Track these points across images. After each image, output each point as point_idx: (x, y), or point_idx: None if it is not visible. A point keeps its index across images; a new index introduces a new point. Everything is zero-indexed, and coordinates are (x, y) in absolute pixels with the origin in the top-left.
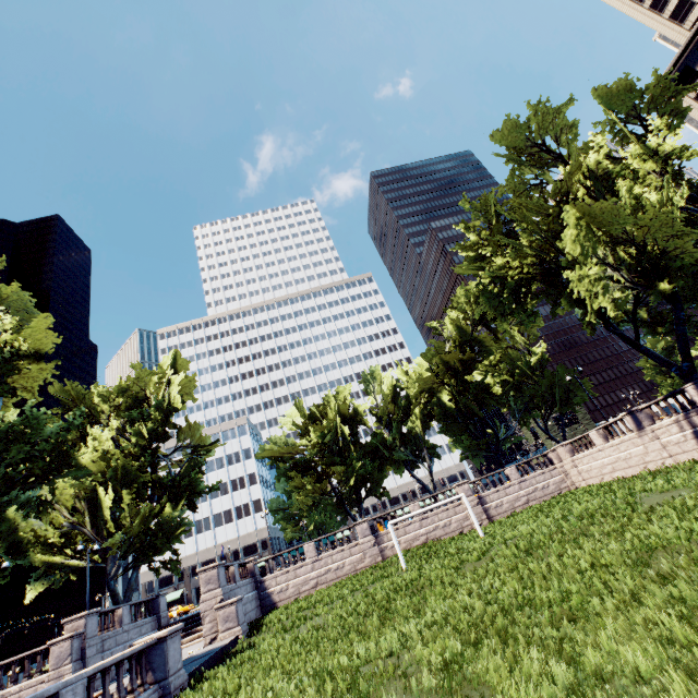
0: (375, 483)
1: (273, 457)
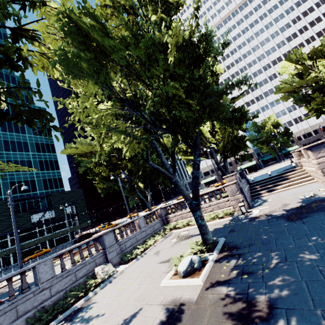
0: None
1: (285, 93)
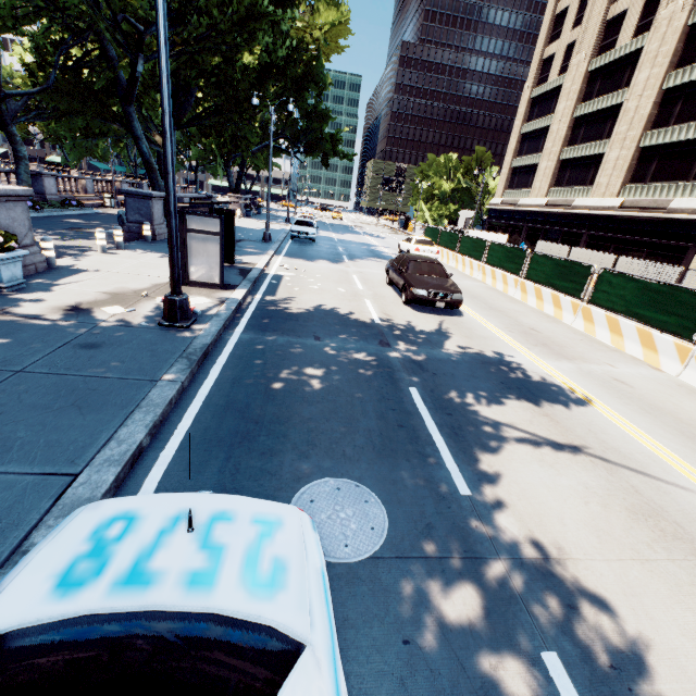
0: None
1: None
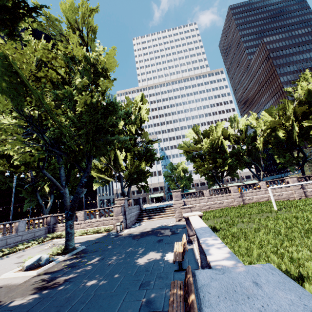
0: (232, 170)
1: (184, 151)
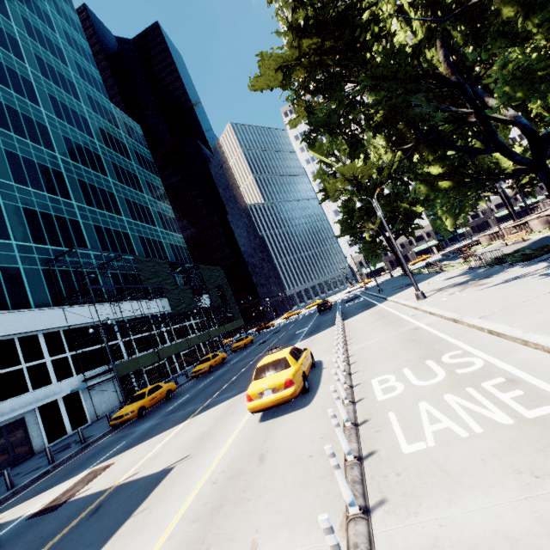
0: None
1: None
